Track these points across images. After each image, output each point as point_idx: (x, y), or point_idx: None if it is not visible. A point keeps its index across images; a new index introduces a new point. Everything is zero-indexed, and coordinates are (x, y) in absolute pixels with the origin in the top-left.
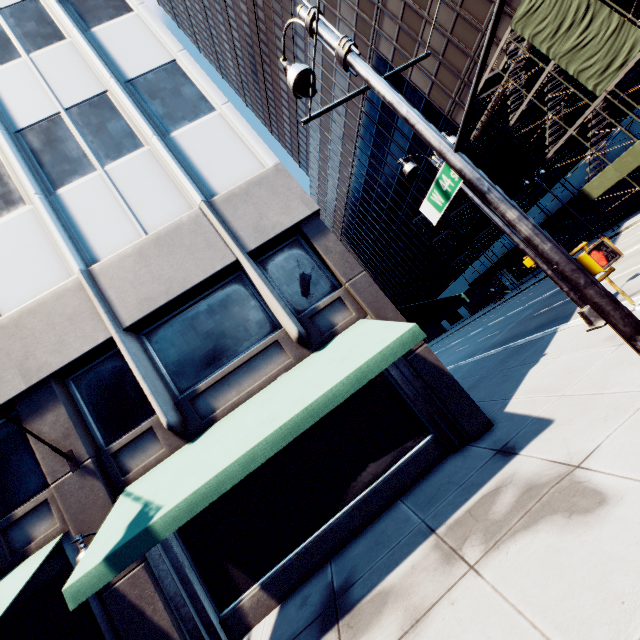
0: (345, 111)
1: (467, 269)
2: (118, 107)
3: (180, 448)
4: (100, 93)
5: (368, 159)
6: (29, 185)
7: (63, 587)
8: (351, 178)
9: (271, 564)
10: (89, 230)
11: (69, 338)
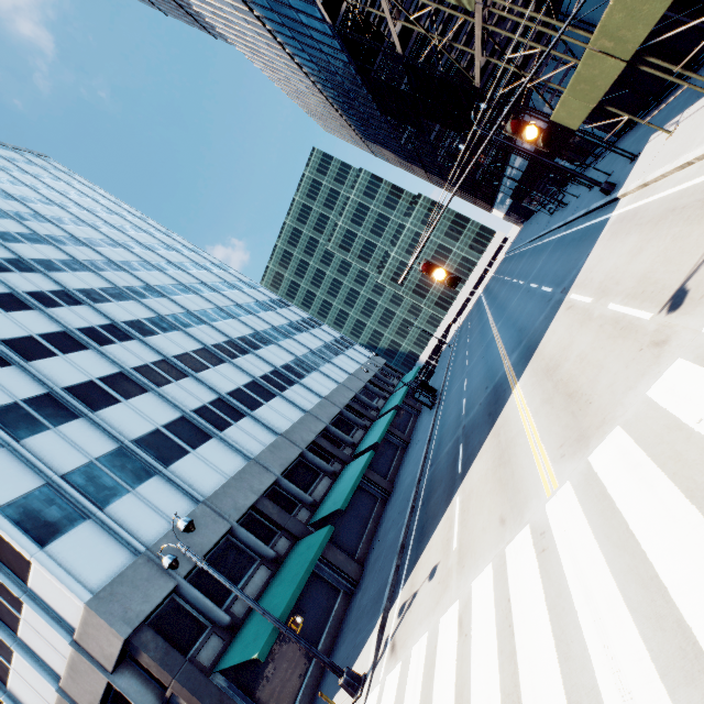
0: (242, 18)
1: (510, 158)
2: None
3: None
4: None
5: (312, 64)
6: (5, 641)
7: None
8: (316, 85)
9: None
10: (45, 658)
11: None
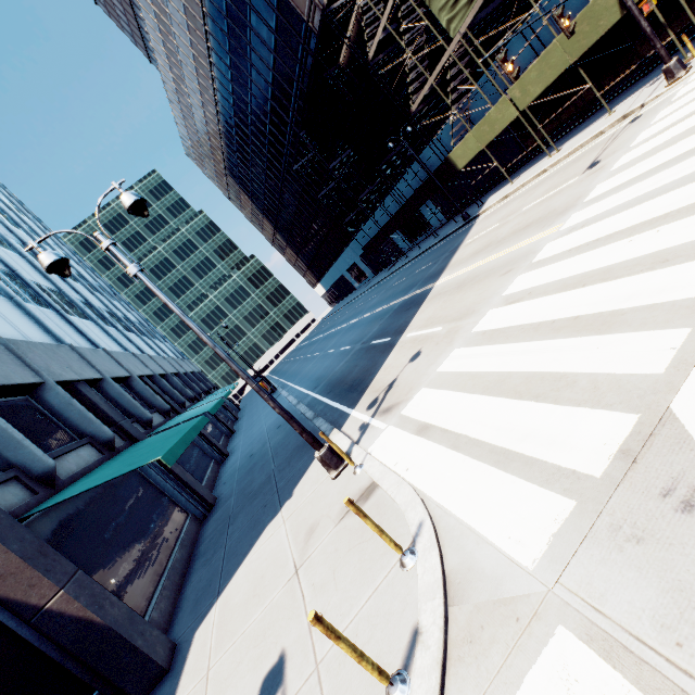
0: None
1: (364, 226)
2: None
3: None
4: None
5: (229, 70)
6: None
7: None
8: (216, 95)
9: None
10: None
11: None
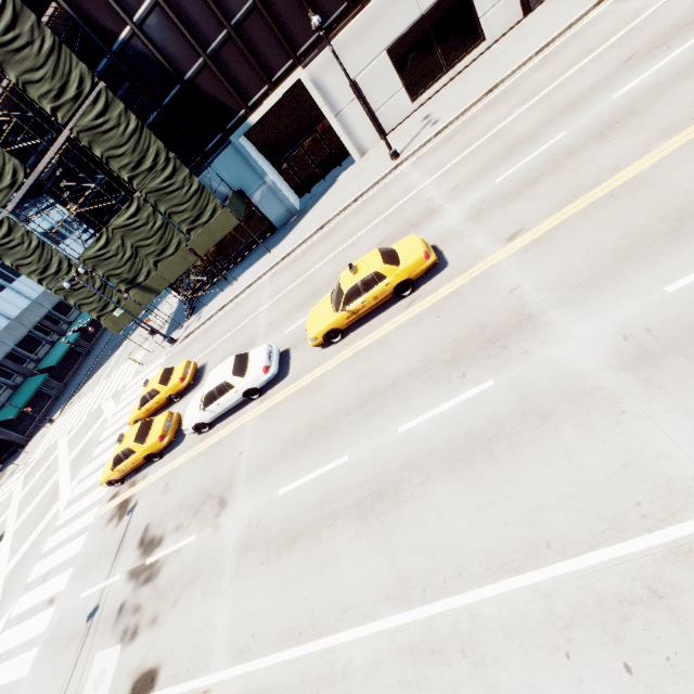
0: None
1: None
2: None
3: None
4: None
5: None
6: None
7: None
8: None
9: None
10: None
11: None
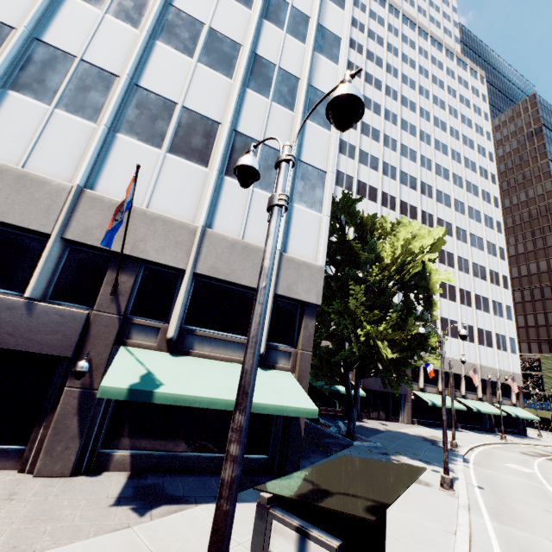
0: None
1: None
2: (506, 341)
3: (498, 404)
4: (504, 335)
5: None
6: (496, 347)
7: (512, 414)
8: None
9: (498, 427)
10: (498, 361)
11: (494, 377)
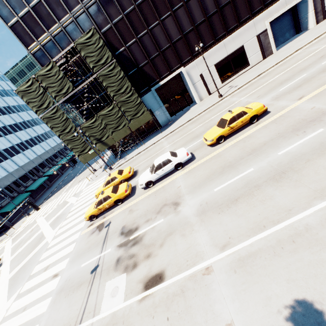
0: None
1: None
2: None
3: None
4: None
5: None
6: None
7: None
8: None
9: None
10: None
11: None
